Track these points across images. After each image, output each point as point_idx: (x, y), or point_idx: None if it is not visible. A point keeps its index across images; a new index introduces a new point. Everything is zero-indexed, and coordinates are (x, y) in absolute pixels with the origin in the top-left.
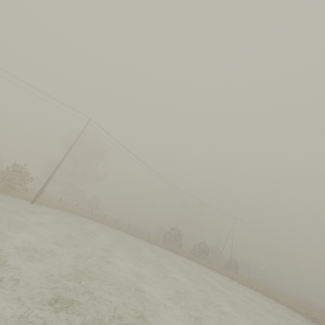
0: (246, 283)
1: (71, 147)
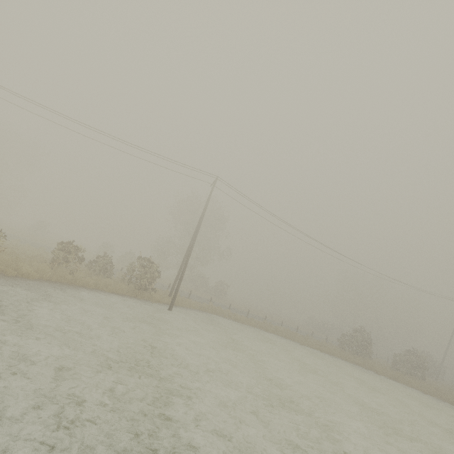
0: None
1: (200, 224)
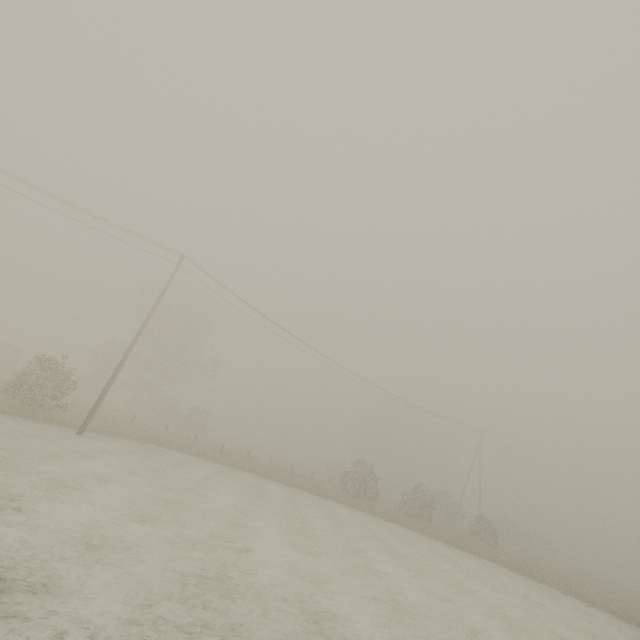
0: (519, 568)
1: (149, 316)
